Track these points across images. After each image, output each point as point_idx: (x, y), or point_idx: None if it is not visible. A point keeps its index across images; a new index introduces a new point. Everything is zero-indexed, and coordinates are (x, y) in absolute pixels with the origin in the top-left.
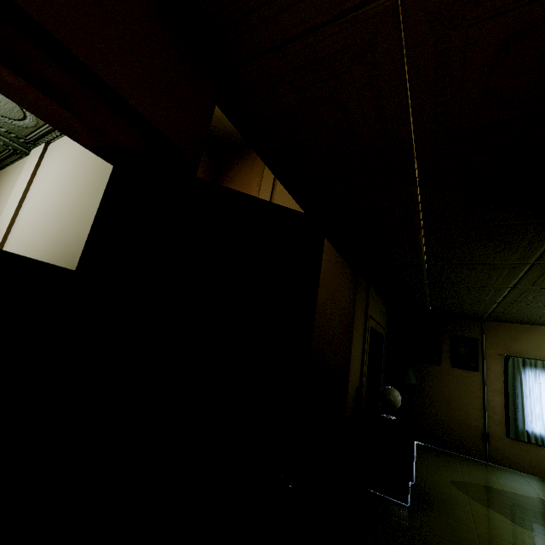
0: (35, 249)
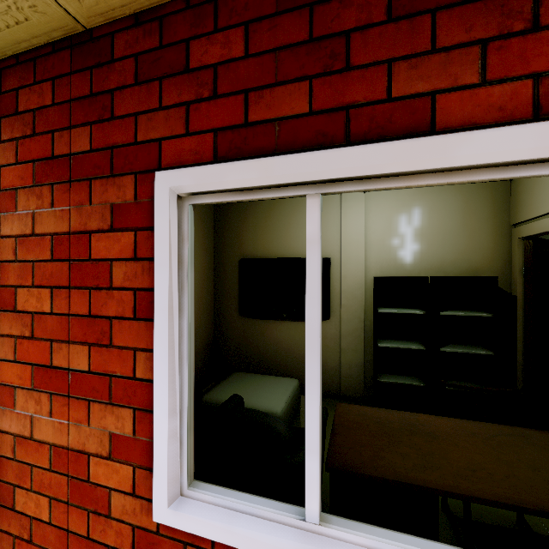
0: (417, 265)
